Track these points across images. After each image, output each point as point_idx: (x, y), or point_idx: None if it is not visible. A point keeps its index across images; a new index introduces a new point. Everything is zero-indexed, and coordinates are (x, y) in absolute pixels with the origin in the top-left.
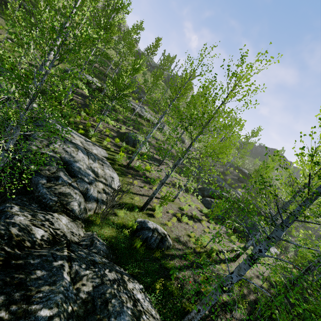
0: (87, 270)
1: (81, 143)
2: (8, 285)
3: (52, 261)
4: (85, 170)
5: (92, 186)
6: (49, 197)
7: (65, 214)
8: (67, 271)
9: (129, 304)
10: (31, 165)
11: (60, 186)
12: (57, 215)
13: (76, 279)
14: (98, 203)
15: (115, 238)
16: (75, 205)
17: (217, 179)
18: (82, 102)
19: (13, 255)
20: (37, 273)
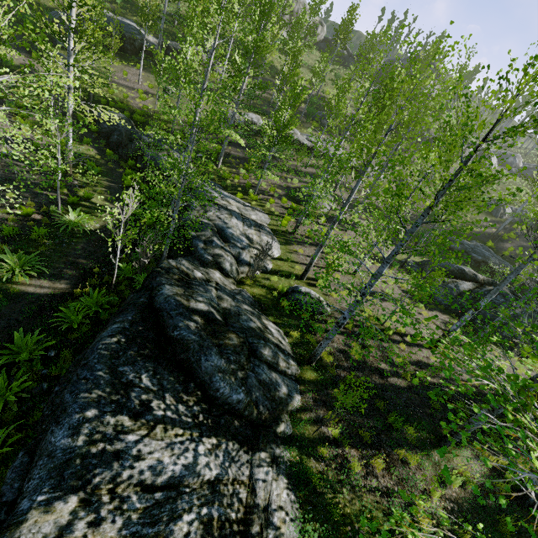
0: (228, 297)
1: (237, 209)
2: (183, 286)
3: (205, 285)
4: (238, 236)
5: (245, 252)
6: (206, 256)
7: (219, 271)
8: (214, 292)
9: (257, 324)
10: (192, 232)
11: (214, 248)
12: (212, 270)
13: (220, 298)
14: (250, 267)
15: (263, 297)
16: (227, 265)
17: (474, 248)
18: (240, 155)
19: (184, 278)
20: (197, 287)
